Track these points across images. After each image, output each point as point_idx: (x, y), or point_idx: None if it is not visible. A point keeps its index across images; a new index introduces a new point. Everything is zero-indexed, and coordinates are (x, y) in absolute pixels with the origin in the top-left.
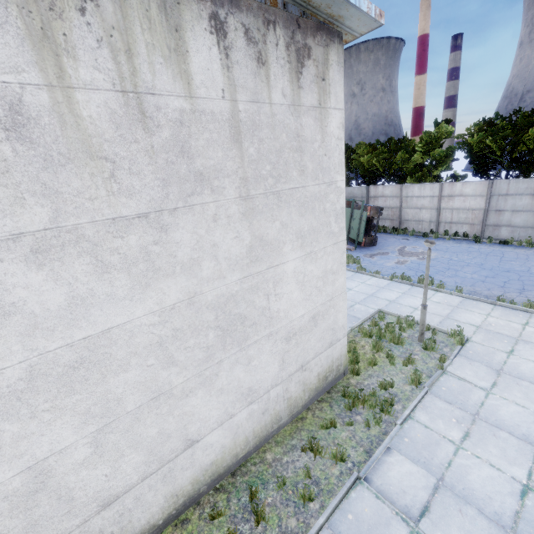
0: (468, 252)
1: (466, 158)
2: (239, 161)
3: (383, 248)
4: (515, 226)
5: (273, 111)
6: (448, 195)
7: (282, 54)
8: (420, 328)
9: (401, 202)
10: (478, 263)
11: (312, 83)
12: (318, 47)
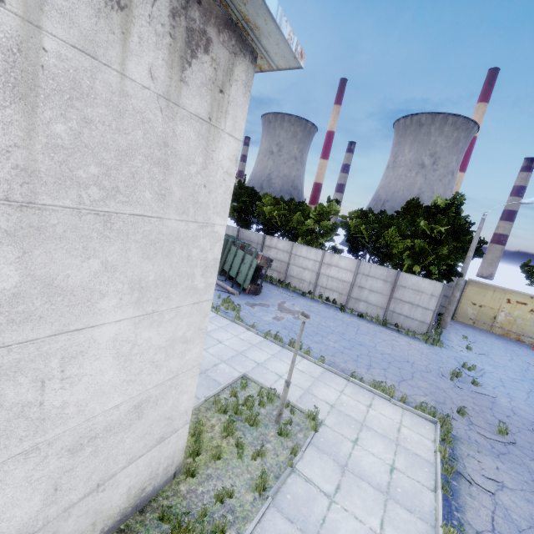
0: (334, 319)
1: (345, 236)
2: (19, 134)
3: (265, 299)
4: (370, 303)
5: (125, 88)
6: (327, 263)
7: (162, 17)
8: (280, 407)
9: (290, 258)
10: (340, 332)
11: (204, 86)
12: (222, 48)
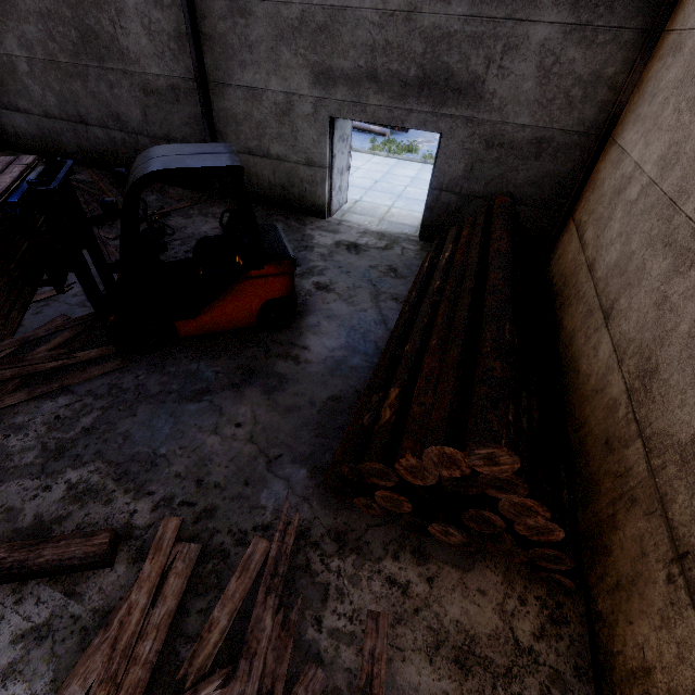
0: None
1: None
2: None
3: (420, 135)
4: None
5: None
6: None
7: None
8: None
9: None
10: None
11: None
12: None
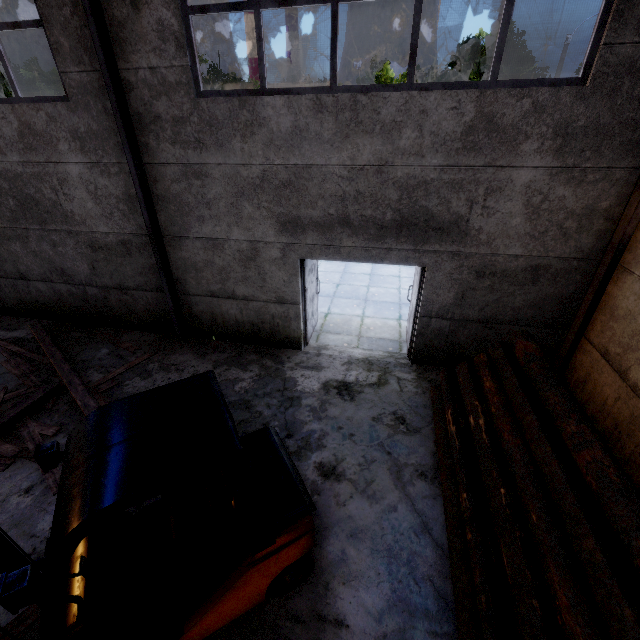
0: None
1: None
2: None
3: None
4: None
5: None
6: None
7: None
8: None
9: None
10: None
11: None
12: None
